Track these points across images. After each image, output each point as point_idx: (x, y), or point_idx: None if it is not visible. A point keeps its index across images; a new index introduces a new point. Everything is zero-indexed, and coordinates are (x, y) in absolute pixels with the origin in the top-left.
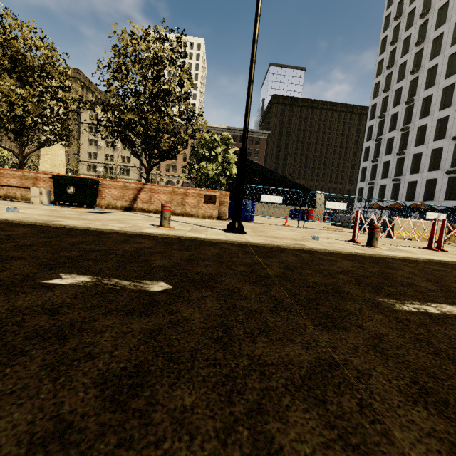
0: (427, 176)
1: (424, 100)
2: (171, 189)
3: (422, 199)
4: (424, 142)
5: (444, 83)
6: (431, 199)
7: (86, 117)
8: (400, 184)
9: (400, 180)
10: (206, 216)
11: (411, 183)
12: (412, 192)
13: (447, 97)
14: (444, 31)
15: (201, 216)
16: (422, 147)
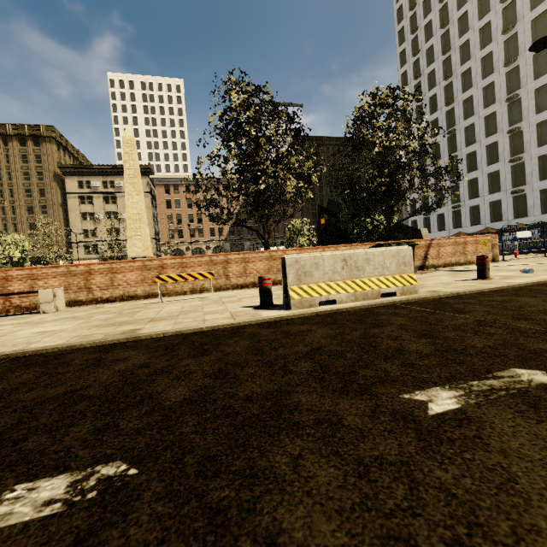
0: (489, 199)
1: (465, 129)
2: (453, 241)
3: (489, 221)
4: (476, 167)
5: (484, 112)
6: (499, 220)
7: (73, 186)
8: (461, 211)
9: (460, 207)
10: None
11: (472, 208)
12: (476, 216)
13: (490, 125)
14: (472, 66)
15: None
16: (476, 172)
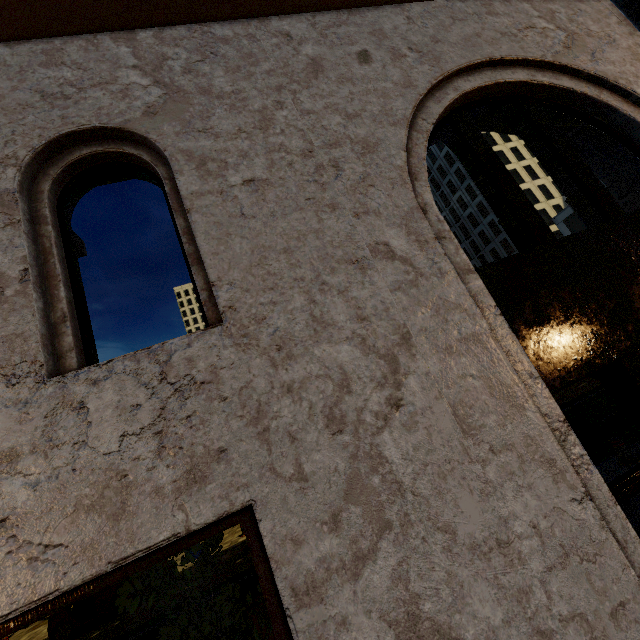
0: None
1: (490, 252)
2: None
3: None
4: None
5: (497, 239)
6: None
7: None
8: None
9: None
10: None
11: None
12: None
13: (506, 247)
14: (472, 212)
15: None
16: None
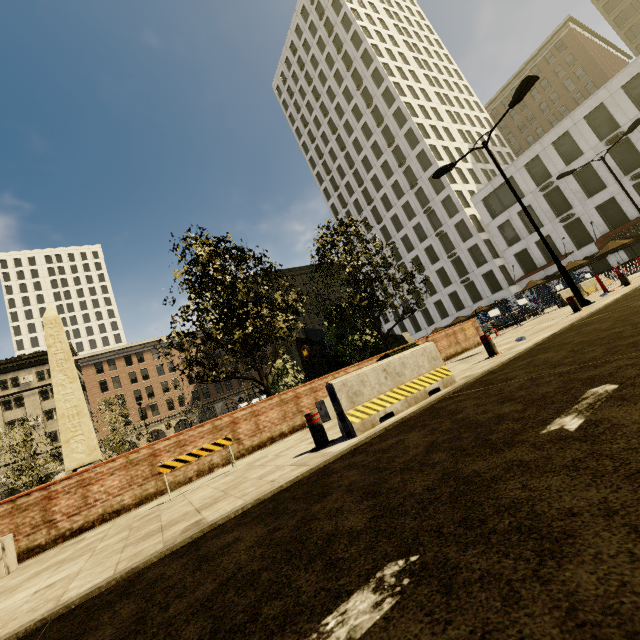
0: (446, 292)
1: (402, 240)
2: (444, 334)
3: (455, 311)
4: (424, 268)
5: (410, 224)
6: (462, 308)
7: None
8: (428, 308)
9: (425, 305)
10: (476, 345)
11: (436, 303)
12: (443, 310)
13: (419, 233)
14: (386, 192)
15: (473, 347)
16: (425, 272)
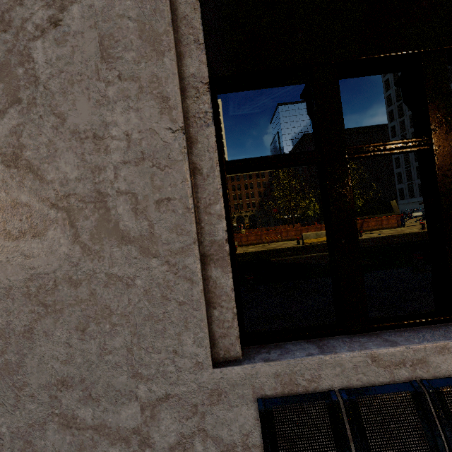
0: None
1: None
2: (375, 220)
3: None
4: None
5: None
6: None
7: None
8: None
9: None
10: (392, 228)
11: None
12: None
13: None
14: None
15: (390, 228)
16: None
